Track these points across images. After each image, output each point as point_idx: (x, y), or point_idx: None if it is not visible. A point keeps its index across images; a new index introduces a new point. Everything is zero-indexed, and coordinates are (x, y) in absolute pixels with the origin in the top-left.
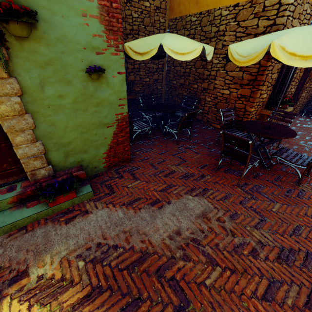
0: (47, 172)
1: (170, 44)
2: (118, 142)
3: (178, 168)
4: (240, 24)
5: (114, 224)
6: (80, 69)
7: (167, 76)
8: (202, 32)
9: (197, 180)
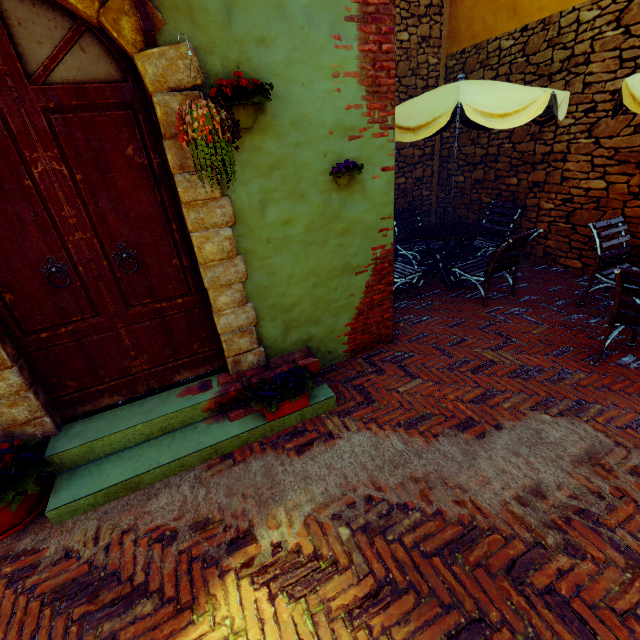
0: (256, 359)
1: (476, 100)
2: (372, 303)
3: (500, 355)
4: (632, 31)
5: (390, 463)
6: (321, 171)
7: (443, 168)
8: (528, 67)
9: (552, 381)
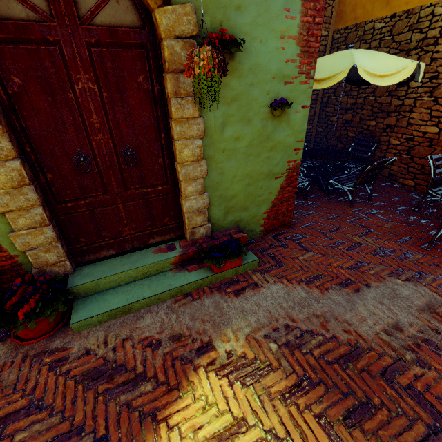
0: (205, 232)
1: (365, 63)
2: (282, 199)
3: (364, 240)
4: None
5: (299, 305)
6: (264, 105)
7: (323, 110)
8: (392, 44)
9: (401, 258)
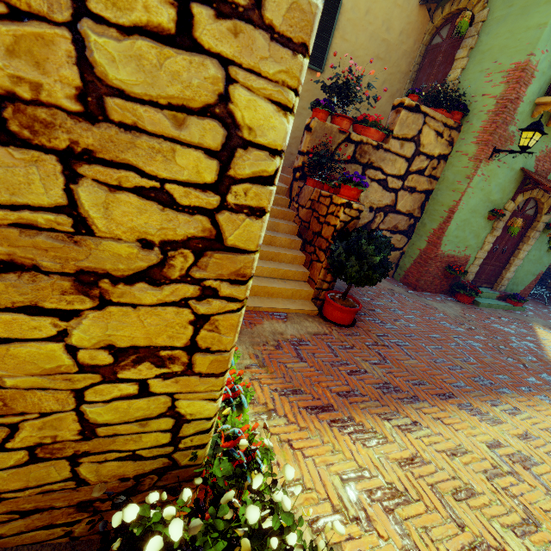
0: (503, 289)
1: None
2: (528, 287)
3: None
4: None
5: None
6: (547, 246)
7: None
8: None
9: None
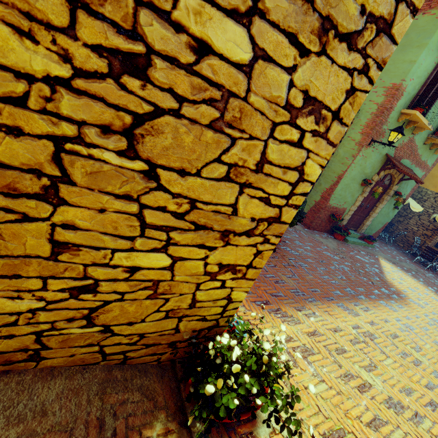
0: (363, 232)
1: (410, 202)
2: (378, 231)
3: (396, 253)
4: (436, 202)
5: (389, 258)
6: (393, 206)
7: None
8: None
9: (407, 260)
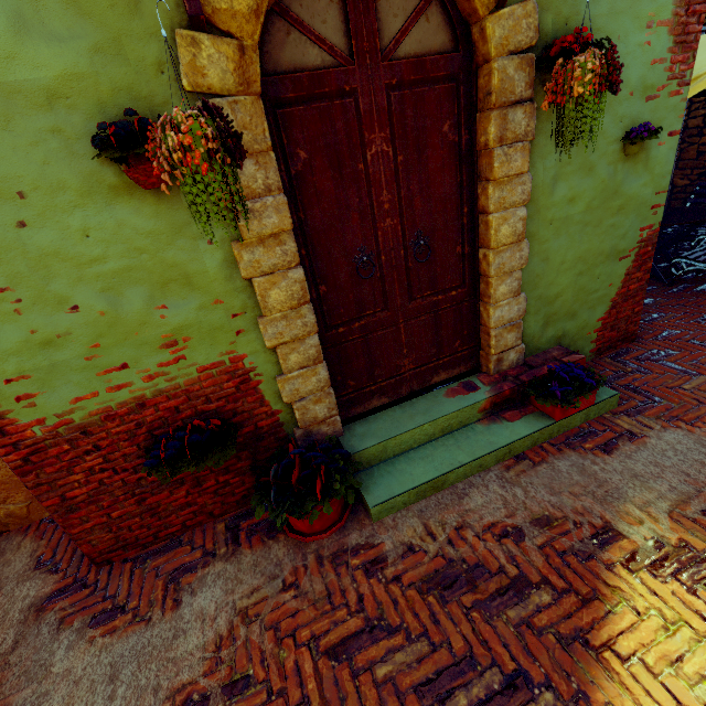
0: (516, 358)
1: None
2: (626, 294)
3: None
4: None
5: None
6: (613, 139)
7: None
8: None
9: None
